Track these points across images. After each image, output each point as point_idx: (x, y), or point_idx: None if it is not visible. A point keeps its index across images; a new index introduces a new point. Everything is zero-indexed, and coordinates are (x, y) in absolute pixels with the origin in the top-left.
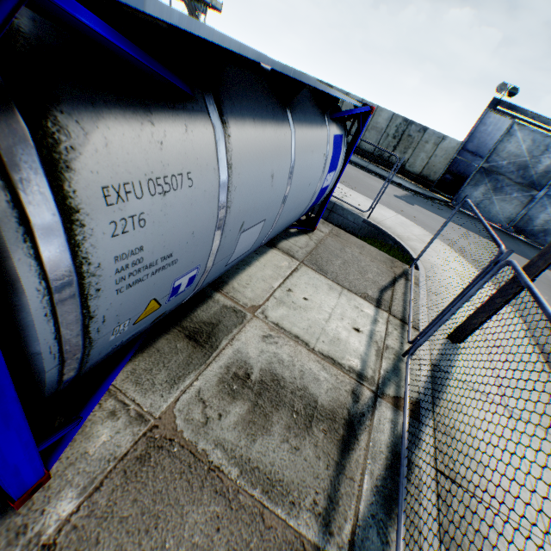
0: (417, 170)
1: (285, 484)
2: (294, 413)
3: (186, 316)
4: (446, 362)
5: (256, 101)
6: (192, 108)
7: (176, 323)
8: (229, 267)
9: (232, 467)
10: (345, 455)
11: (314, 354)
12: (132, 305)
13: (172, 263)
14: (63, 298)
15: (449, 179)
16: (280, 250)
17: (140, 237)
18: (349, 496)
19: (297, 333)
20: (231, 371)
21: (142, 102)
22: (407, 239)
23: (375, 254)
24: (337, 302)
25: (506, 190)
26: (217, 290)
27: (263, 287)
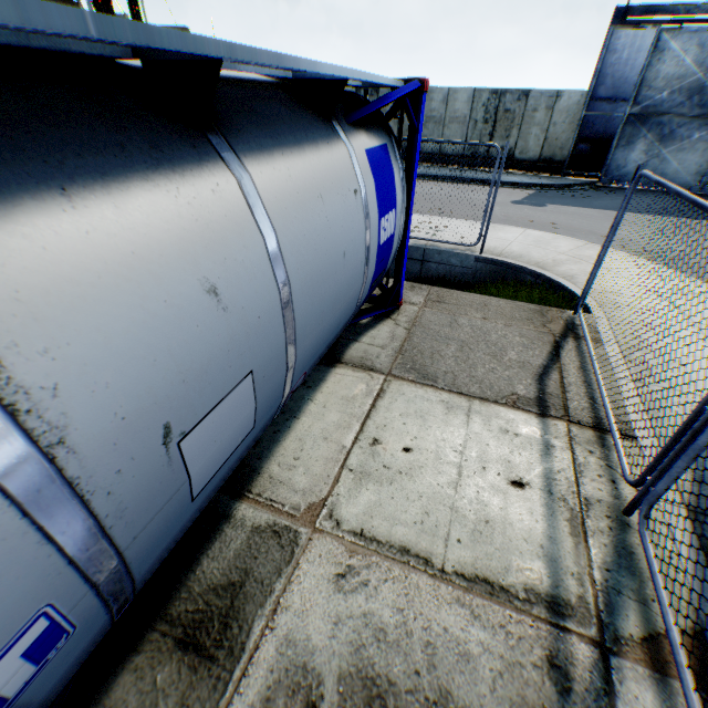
0: (533, 155)
1: None
2: None
3: (179, 585)
4: None
5: (70, 139)
6: None
7: (157, 613)
8: (220, 479)
9: None
10: None
11: (447, 582)
12: None
13: None
14: None
15: (586, 149)
16: (348, 364)
17: None
18: None
19: (403, 540)
20: None
21: None
22: (554, 265)
23: (510, 310)
24: (467, 434)
25: (680, 134)
26: (240, 495)
27: (327, 455)
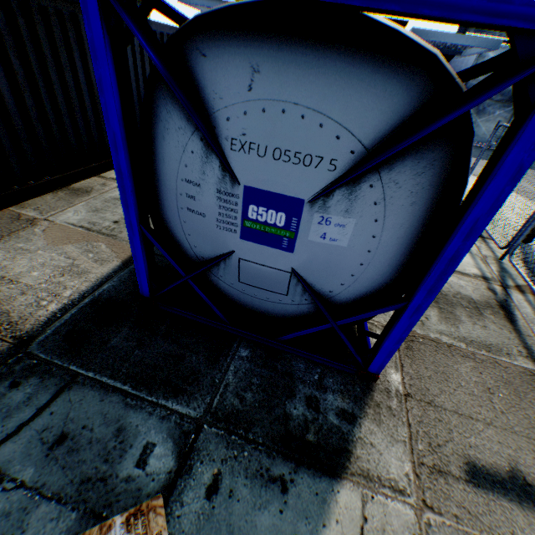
0: None
1: (494, 346)
2: (465, 308)
3: None
4: (529, 257)
5: None
6: None
7: None
8: None
9: (458, 343)
10: (514, 324)
11: None
12: None
13: None
14: None
15: None
16: None
17: None
18: (534, 345)
19: None
20: None
21: None
22: None
23: None
24: None
25: (489, 111)
26: None
27: None
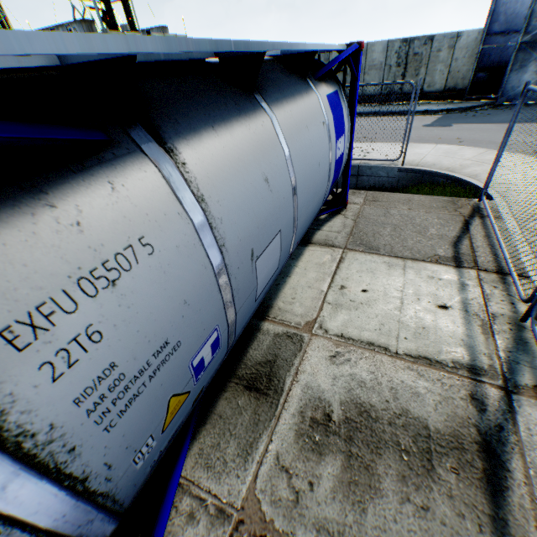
0: (439, 87)
1: None
2: (402, 454)
3: (239, 362)
4: None
5: (209, 103)
6: (113, 155)
7: (230, 375)
8: (262, 296)
9: None
10: (498, 500)
11: (400, 359)
12: (142, 423)
13: (174, 349)
14: (14, 498)
15: (484, 77)
16: (316, 244)
17: (103, 354)
18: None
19: (369, 339)
20: (306, 417)
21: (26, 185)
22: (460, 168)
23: (428, 202)
24: (404, 280)
25: None
26: (263, 319)
27: (312, 296)
